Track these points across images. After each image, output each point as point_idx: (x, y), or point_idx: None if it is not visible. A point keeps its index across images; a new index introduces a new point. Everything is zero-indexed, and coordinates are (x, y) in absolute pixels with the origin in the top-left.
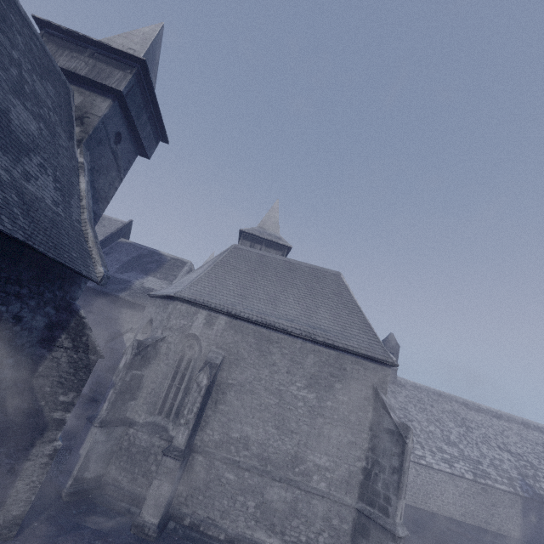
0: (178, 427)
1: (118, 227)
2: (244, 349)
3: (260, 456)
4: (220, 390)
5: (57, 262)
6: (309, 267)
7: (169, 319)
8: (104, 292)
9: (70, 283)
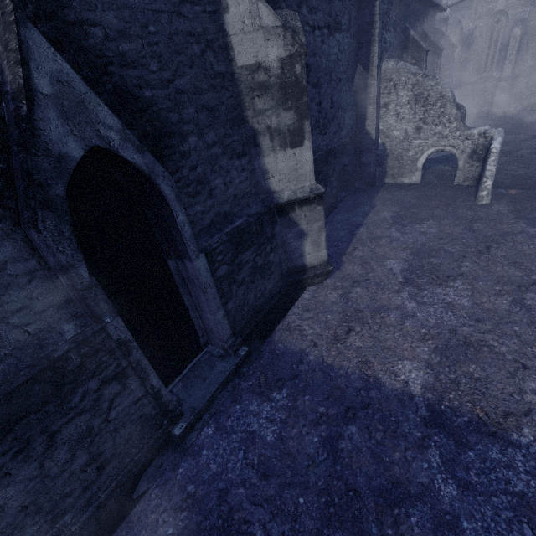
0: (504, 66)
1: None
2: None
3: None
4: (529, 36)
5: (440, 8)
6: None
7: (476, 12)
8: None
9: (434, 19)
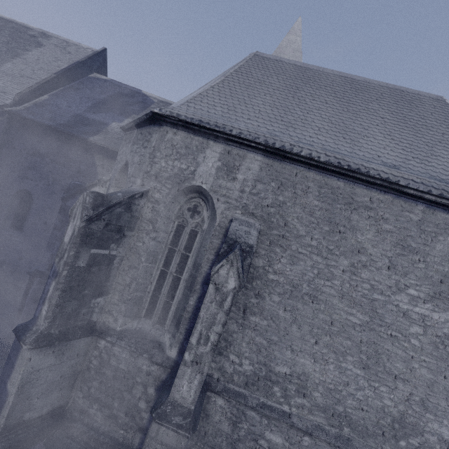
0: (180, 367)
1: (88, 55)
2: (298, 219)
3: (329, 411)
4: (252, 290)
5: None
6: (387, 86)
7: (153, 158)
8: (70, 136)
9: None
